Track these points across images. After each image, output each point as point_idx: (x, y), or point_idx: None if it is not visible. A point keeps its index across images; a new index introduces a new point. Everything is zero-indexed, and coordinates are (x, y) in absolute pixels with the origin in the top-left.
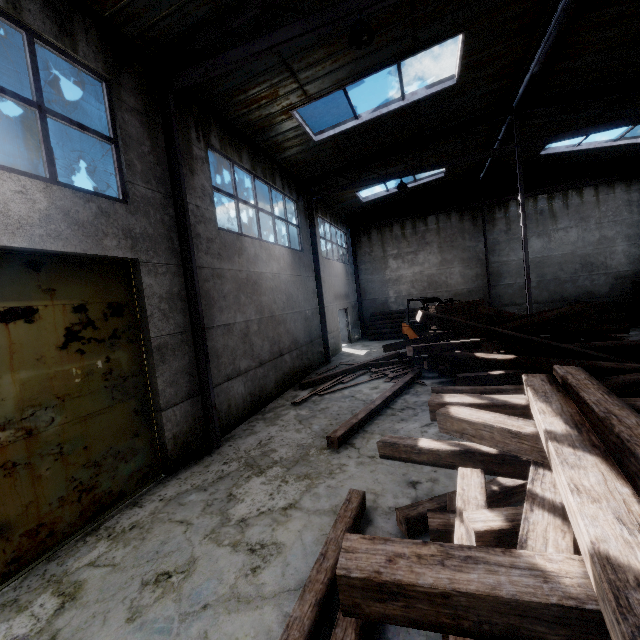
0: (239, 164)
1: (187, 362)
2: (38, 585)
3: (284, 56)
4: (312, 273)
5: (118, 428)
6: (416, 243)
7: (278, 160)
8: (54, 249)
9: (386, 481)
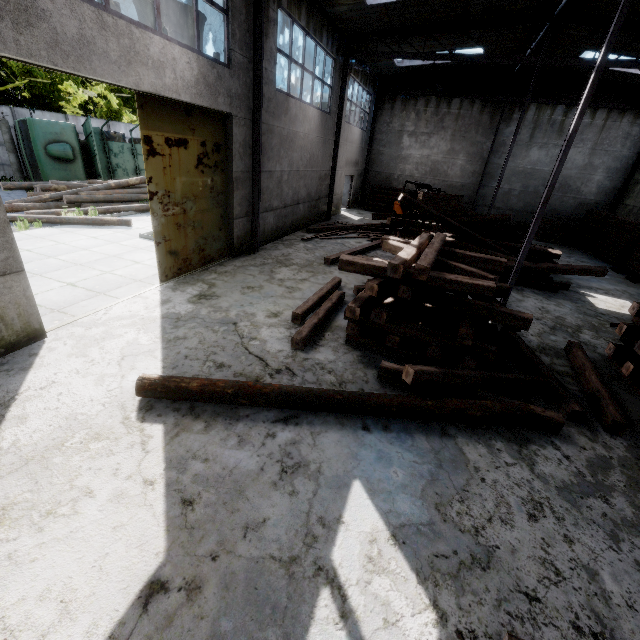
0: (297, 21)
1: (248, 193)
2: (194, 280)
3: None
4: (333, 137)
5: (214, 222)
6: (434, 125)
7: (329, 12)
8: (199, 104)
9: (353, 281)
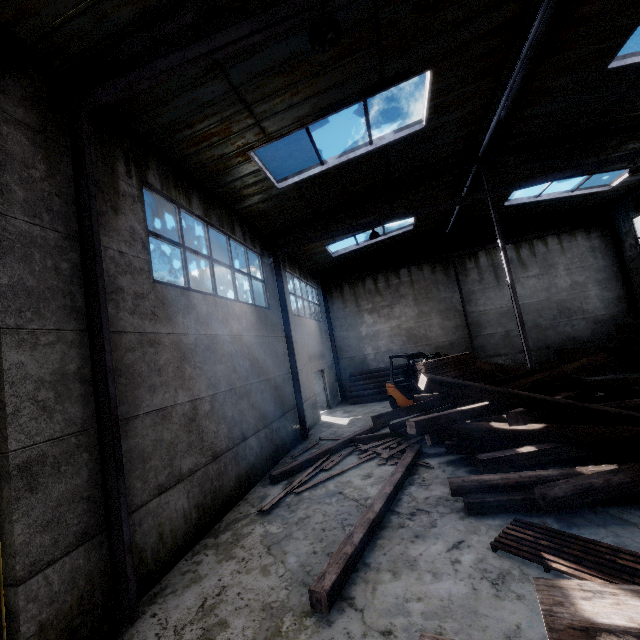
0: (188, 209)
1: (84, 480)
2: None
3: (235, 83)
4: (282, 332)
5: None
6: (390, 296)
7: (238, 210)
8: None
9: None
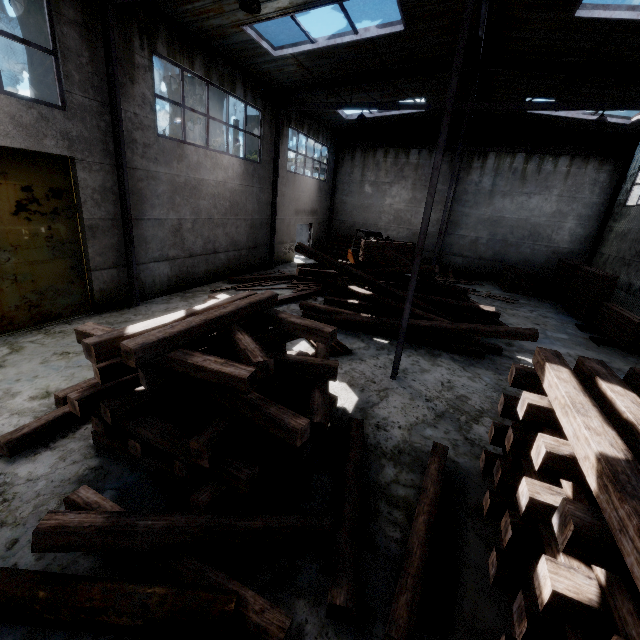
0: (190, 71)
1: (116, 242)
2: (1, 343)
3: None
4: (269, 185)
5: (58, 275)
6: (394, 174)
7: (243, 66)
8: (4, 145)
9: None
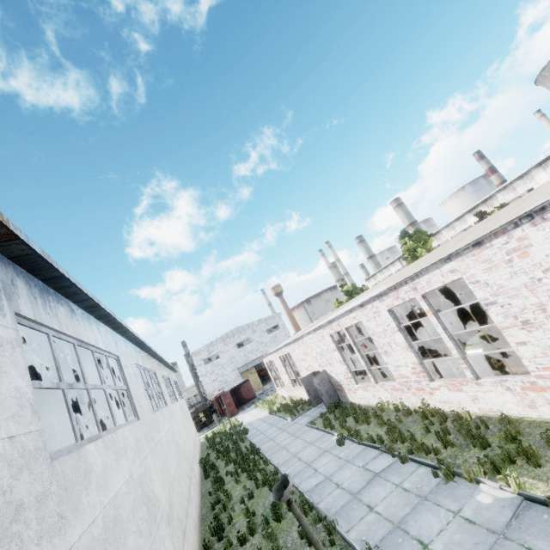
0: None
1: None
2: None
3: None
4: None
5: None
6: None
7: None
8: None
9: None
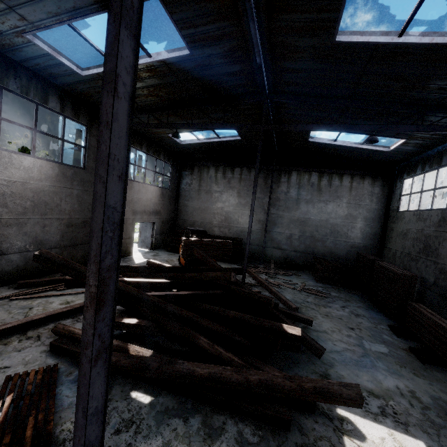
0: None
1: None
2: None
3: None
4: None
5: None
6: (223, 185)
7: (60, 85)
8: None
9: None
